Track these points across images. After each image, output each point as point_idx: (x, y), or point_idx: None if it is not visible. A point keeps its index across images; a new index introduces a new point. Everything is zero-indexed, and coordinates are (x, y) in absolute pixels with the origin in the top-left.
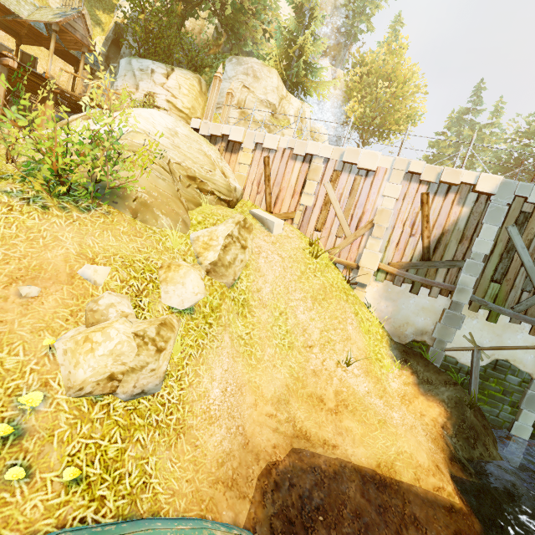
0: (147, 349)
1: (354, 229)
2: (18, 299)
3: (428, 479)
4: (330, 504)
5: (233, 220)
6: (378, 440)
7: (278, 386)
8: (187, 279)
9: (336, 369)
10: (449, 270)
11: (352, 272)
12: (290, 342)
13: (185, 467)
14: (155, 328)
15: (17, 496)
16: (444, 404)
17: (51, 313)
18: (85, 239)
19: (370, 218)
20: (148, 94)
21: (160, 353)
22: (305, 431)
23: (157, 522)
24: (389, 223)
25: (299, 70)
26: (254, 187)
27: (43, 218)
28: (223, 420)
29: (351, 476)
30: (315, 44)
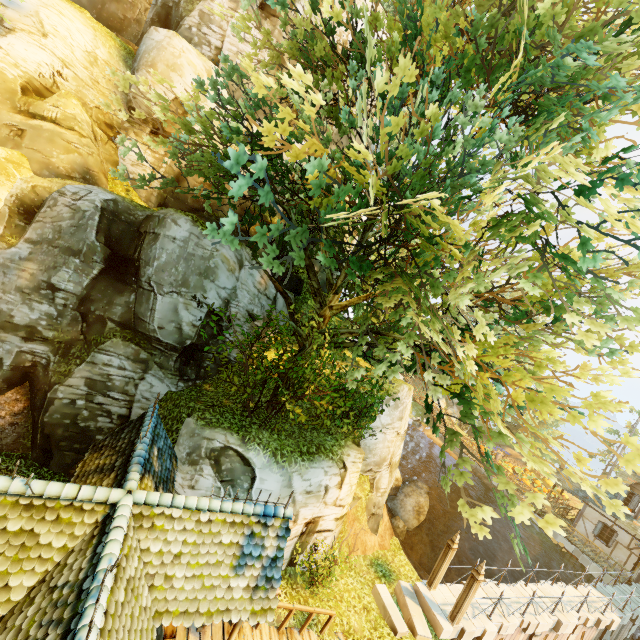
0: None
1: None
2: None
3: None
4: None
5: None
6: None
7: None
8: None
9: None
10: None
11: None
12: None
13: None
14: None
15: None
16: None
17: None
18: None
19: None
20: (311, 521)
21: None
22: None
23: None
24: None
25: None
26: None
27: None
28: None
29: None
30: None
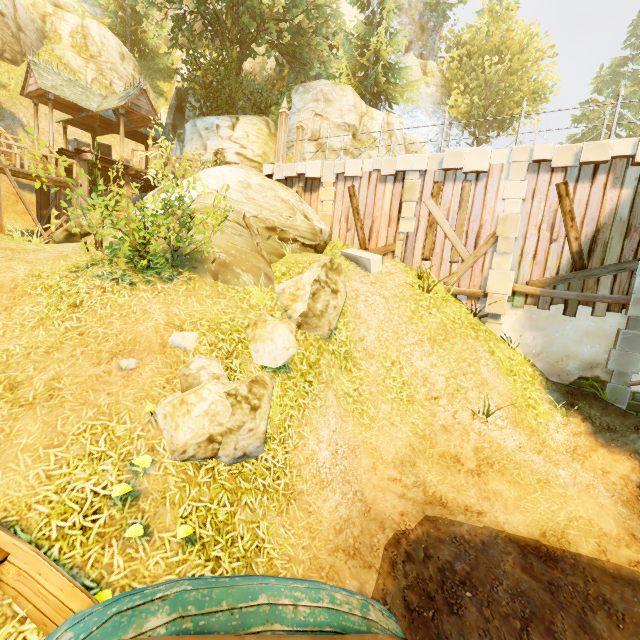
0: (241, 408)
1: (473, 248)
2: (120, 372)
3: (619, 551)
4: (479, 579)
5: (318, 263)
6: (539, 504)
7: (400, 447)
8: (276, 334)
9: (472, 422)
10: (616, 276)
11: (479, 302)
12: (409, 395)
13: (299, 534)
14: (246, 385)
15: (141, 553)
16: (637, 456)
17: (149, 383)
18: (171, 308)
19: (491, 231)
20: (217, 152)
21: (255, 411)
22: (440, 497)
23: (271, 579)
24: (519, 232)
25: (378, 77)
26: (342, 225)
27: (131, 294)
28: (336, 484)
29: (506, 547)
30: (392, 42)
